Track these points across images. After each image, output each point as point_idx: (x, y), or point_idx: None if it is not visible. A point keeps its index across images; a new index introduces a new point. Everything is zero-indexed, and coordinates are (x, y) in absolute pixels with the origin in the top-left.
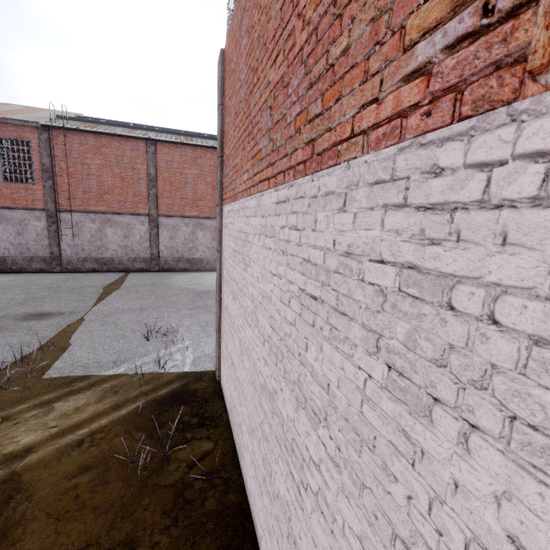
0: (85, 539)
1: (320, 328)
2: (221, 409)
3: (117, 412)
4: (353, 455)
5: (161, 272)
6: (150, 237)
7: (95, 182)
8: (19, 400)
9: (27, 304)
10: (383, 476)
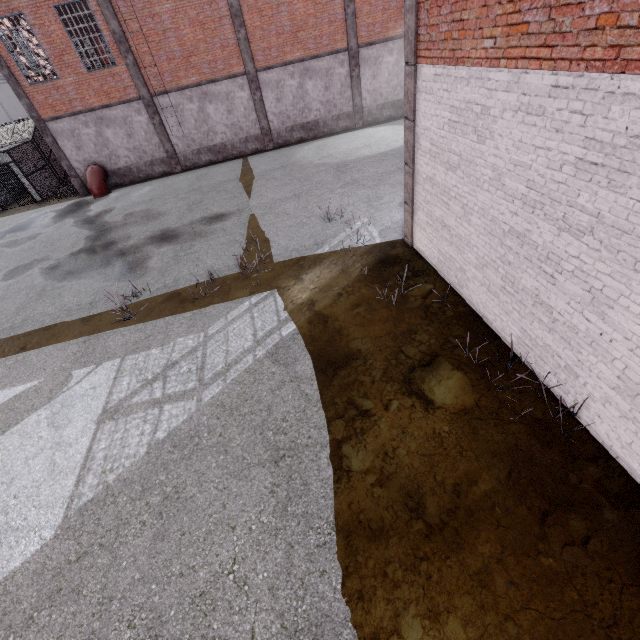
0: (385, 331)
1: (598, 182)
2: (425, 265)
3: (348, 276)
4: (613, 241)
5: (278, 150)
6: (255, 106)
7: (175, 41)
8: (274, 277)
9: (195, 210)
10: (635, 242)
